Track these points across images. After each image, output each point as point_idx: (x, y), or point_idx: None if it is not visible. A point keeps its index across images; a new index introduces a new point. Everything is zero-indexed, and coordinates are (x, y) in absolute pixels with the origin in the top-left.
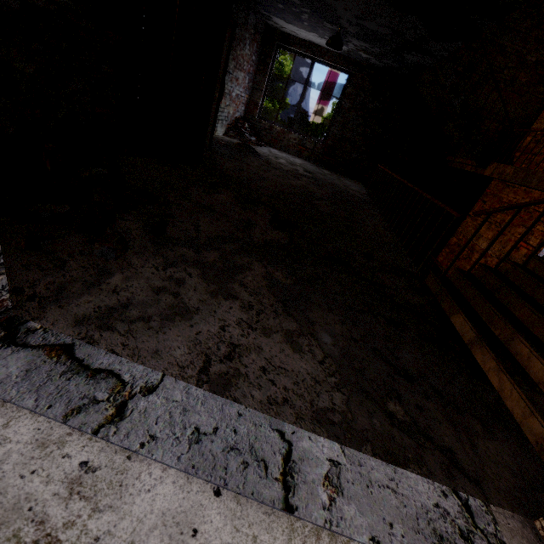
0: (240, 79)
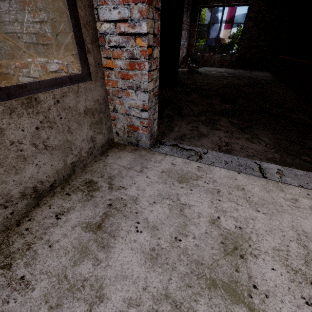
0: (183, 35)
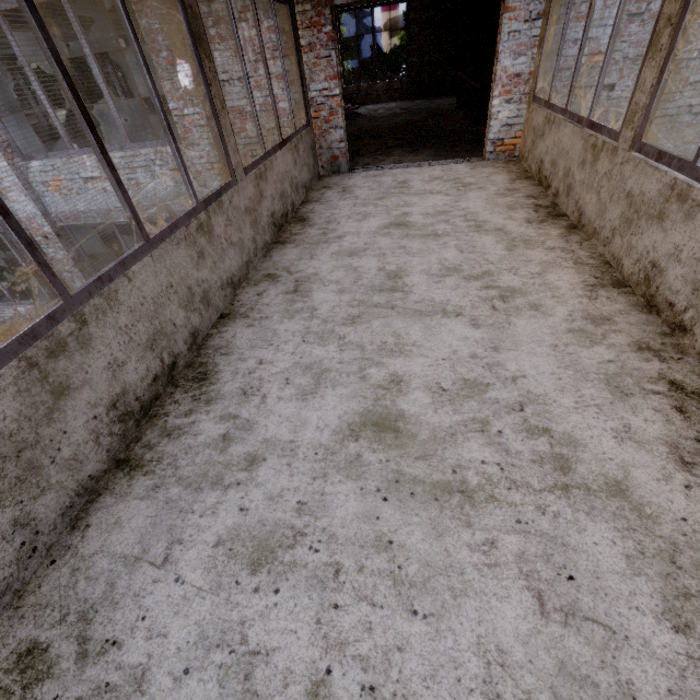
0: None
